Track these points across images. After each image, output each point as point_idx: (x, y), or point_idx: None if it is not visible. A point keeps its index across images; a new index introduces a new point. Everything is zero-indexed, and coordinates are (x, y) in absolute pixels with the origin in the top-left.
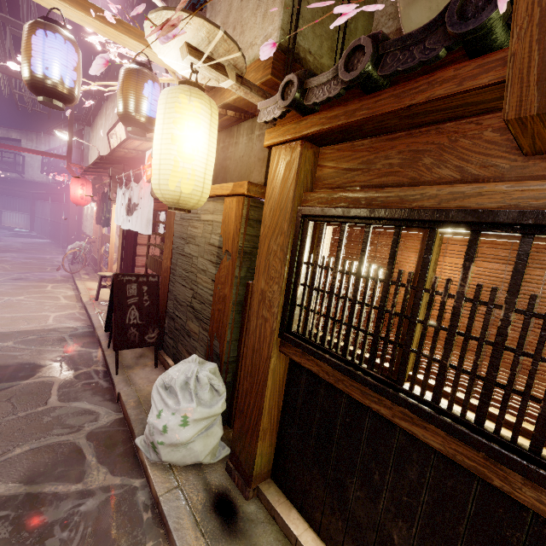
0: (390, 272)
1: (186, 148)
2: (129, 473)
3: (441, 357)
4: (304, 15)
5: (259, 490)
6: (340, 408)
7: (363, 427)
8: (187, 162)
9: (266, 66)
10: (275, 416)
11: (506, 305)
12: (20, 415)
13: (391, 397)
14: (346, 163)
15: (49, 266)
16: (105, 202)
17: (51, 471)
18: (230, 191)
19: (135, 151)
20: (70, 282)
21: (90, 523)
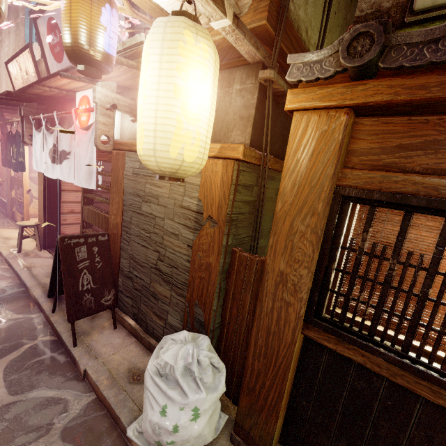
0: None
1: (191, 105)
2: None
3: None
4: None
5: None
6: (379, 391)
7: (411, 412)
8: (191, 123)
9: (259, 9)
10: (289, 391)
11: None
12: None
13: None
14: (399, 140)
15: None
16: (14, 144)
17: None
18: (216, 153)
19: (58, 90)
20: None
21: None
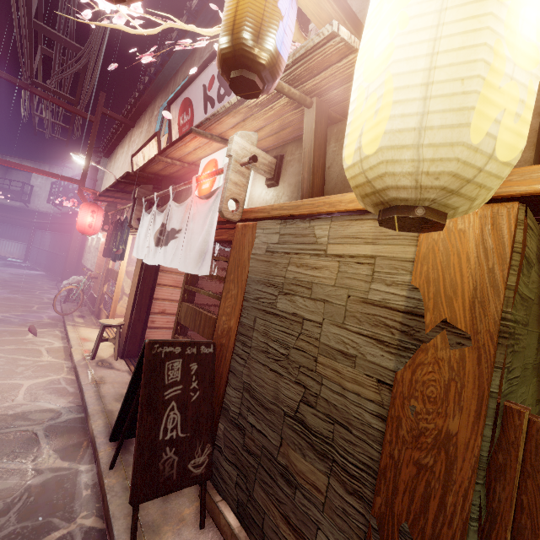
0: None
1: (523, 23)
2: None
3: None
4: None
5: None
6: None
7: None
8: (520, 64)
9: None
10: None
11: None
12: None
13: None
14: None
15: (37, 304)
16: (120, 231)
17: None
18: None
19: (180, 162)
20: (59, 327)
21: None
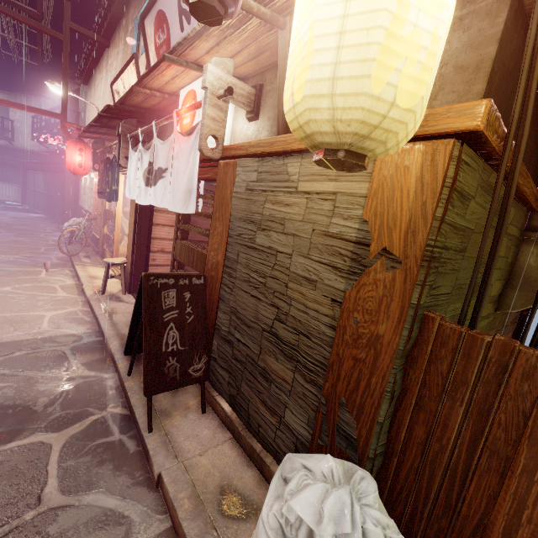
0: None
1: None
2: None
3: None
4: None
5: None
6: None
7: None
8: (426, 10)
9: None
10: None
11: None
12: None
13: None
14: None
15: (43, 246)
16: (110, 170)
17: None
18: None
19: (159, 93)
20: (68, 267)
21: None
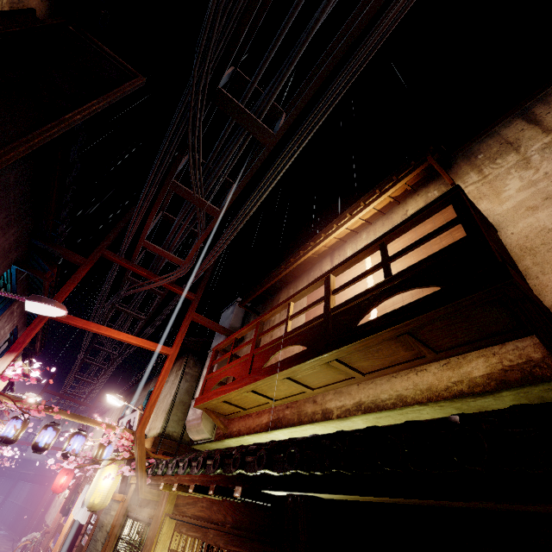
0: (131, 539)
1: (103, 483)
2: None
3: None
4: (174, 420)
5: None
6: None
7: None
8: (101, 489)
9: (152, 442)
10: None
11: (137, 547)
12: None
13: None
14: None
15: None
16: (75, 492)
17: None
18: (121, 499)
19: None
20: None
21: None
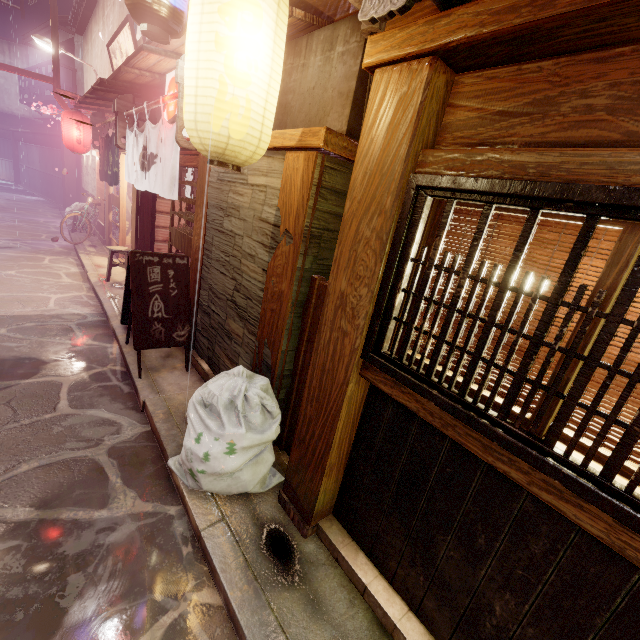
0: (563, 287)
1: (238, 62)
2: (162, 499)
3: (632, 421)
4: None
5: (320, 528)
6: (439, 454)
7: (470, 482)
8: (239, 86)
9: None
10: (345, 450)
11: None
12: (24, 423)
13: (533, 462)
14: (502, 102)
15: (44, 233)
16: (110, 150)
17: (68, 493)
18: (296, 142)
19: (149, 73)
20: (72, 256)
21: (120, 557)
